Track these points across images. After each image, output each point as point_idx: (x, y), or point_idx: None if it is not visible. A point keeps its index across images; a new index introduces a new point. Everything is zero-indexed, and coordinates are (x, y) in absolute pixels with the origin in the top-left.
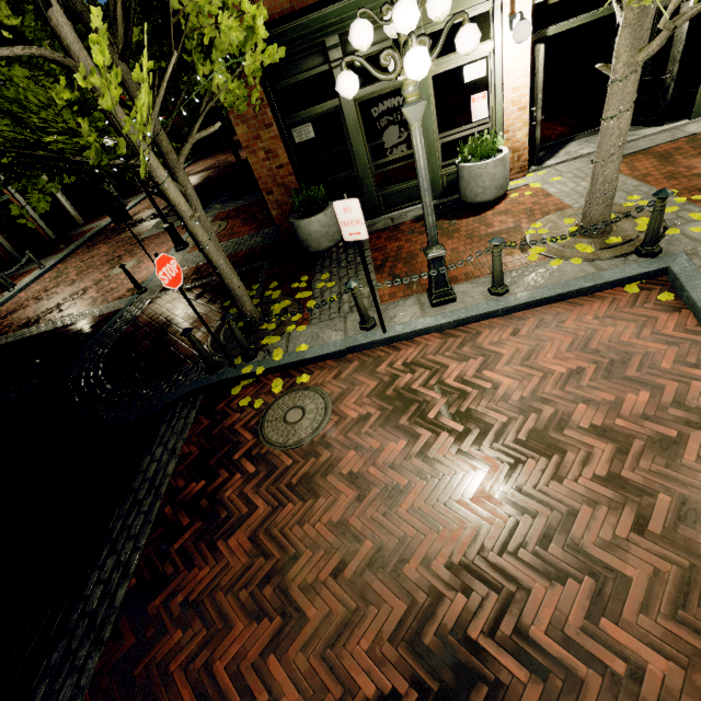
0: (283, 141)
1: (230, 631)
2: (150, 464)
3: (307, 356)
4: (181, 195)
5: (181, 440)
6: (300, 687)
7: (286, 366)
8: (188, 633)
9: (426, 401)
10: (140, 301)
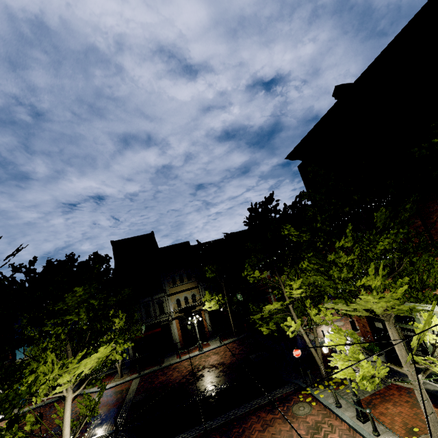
0: (369, 324)
1: (258, 424)
2: (277, 391)
3: (319, 398)
4: (307, 337)
5: (285, 392)
6: (256, 437)
7: (314, 396)
8: (256, 418)
9: (319, 433)
10: (321, 345)
